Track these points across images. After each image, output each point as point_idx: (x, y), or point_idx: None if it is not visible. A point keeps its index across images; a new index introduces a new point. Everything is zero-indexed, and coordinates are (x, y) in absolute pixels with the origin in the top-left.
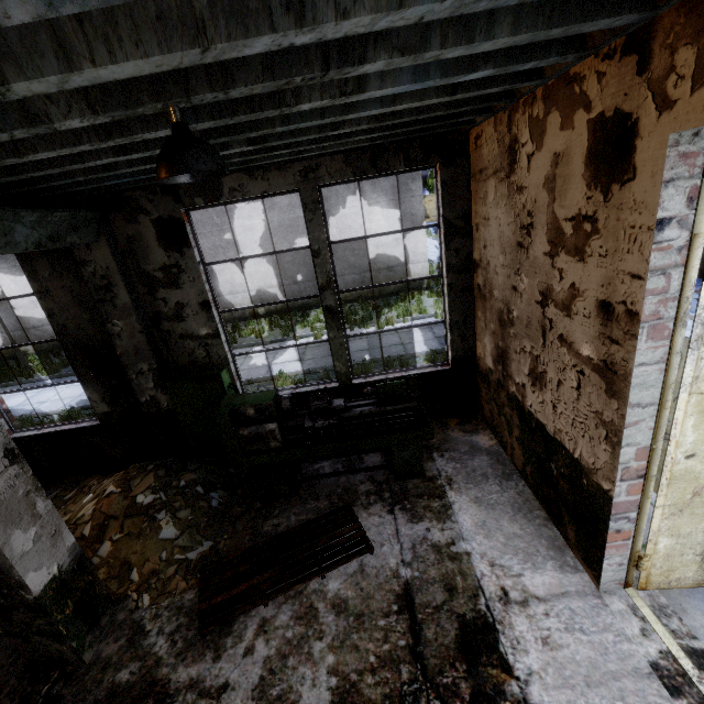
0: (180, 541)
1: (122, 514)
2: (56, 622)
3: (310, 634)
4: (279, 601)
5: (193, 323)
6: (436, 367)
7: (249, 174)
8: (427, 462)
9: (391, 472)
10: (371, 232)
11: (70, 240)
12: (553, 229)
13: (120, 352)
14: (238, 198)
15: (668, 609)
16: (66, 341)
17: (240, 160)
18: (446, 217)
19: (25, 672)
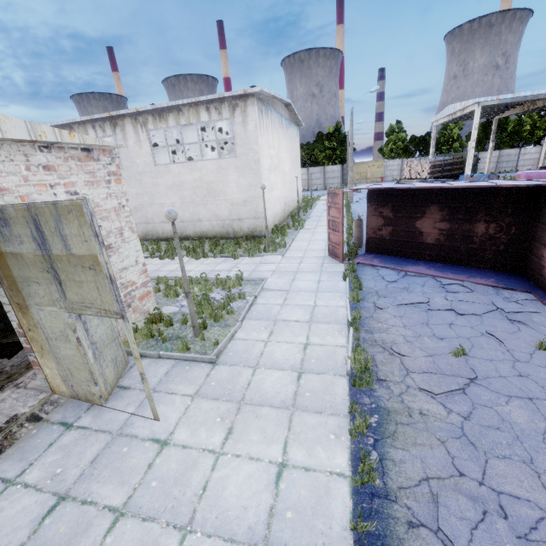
0: None
1: None
2: None
3: None
4: None
5: None
6: None
7: None
8: None
9: None
10: (228, 194)
11: None
12: None
13: None
14: None
15: (57, 404)
16: None
17: None
18: None
19: None
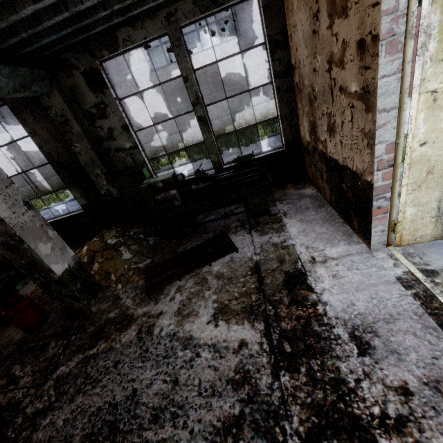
0: (134, 260)
1: (101, 249)
2: (73, 290)
3: (203, 289)
4: (187, 278)
5: (120, 141)
6: (275, 150)
7: (132, 26)
8: (272, 207)
9: (249, 214)
10: (236, 83)
11: (35, 89)
12: (330, 3)
13: (83, 164)
14: (129, 46)
15: (413, 254)
16: (53, 163)
17: (119, 7)
18: (269, 34)
19: (66, 319)
